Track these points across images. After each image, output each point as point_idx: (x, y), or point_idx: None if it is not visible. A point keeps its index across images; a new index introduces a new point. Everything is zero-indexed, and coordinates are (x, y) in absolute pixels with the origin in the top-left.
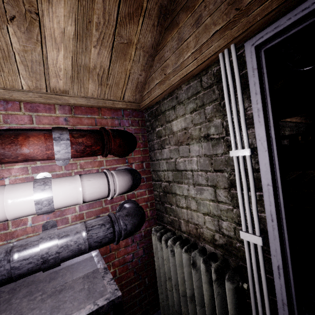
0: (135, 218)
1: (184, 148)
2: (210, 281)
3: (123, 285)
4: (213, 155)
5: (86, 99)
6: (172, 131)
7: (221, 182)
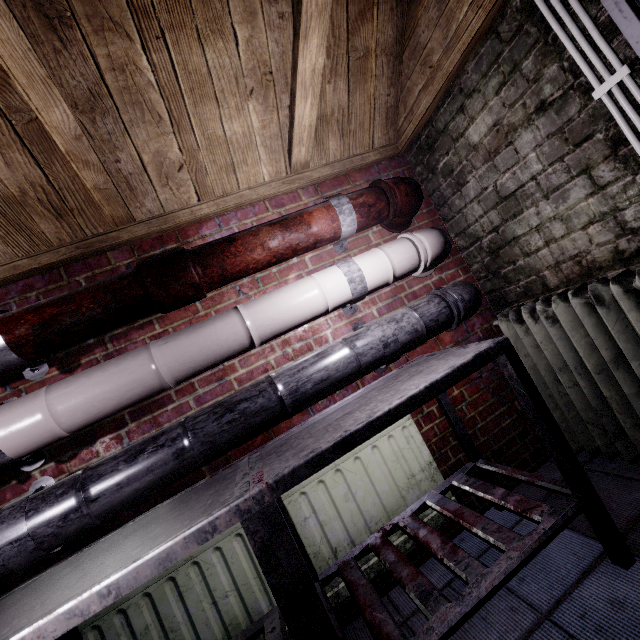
0: (469, 287)
1: (505, 155)
2: (639, 306)
3: (482, 412)
4: (565, 125)
5: (330, 166)
6: (471, 146)
7: (596, 154)
